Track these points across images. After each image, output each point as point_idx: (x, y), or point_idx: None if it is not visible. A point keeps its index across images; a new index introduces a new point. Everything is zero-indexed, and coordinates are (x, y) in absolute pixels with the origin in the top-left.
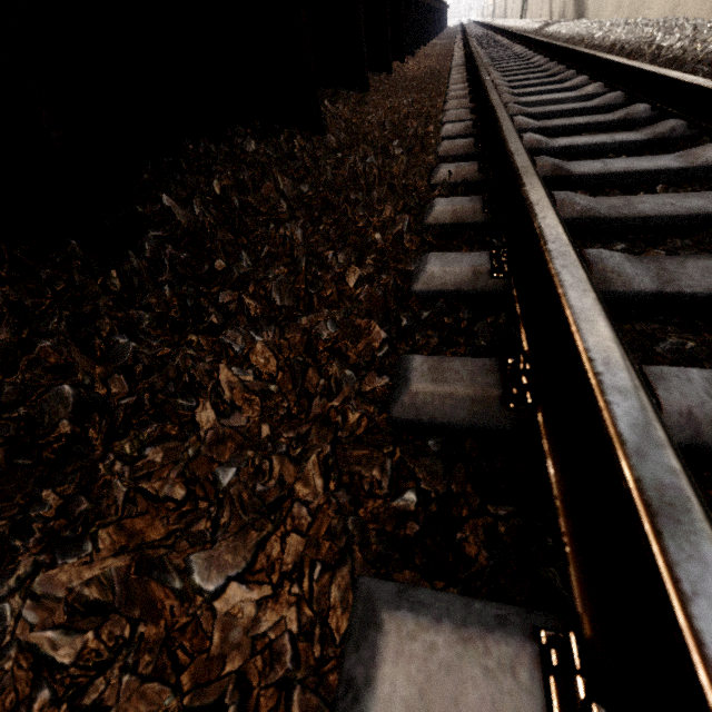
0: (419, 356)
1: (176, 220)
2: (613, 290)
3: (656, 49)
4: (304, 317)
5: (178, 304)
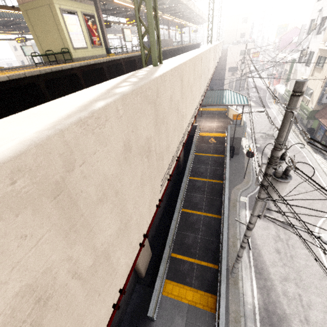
0: None
1: None
2: None
3: None
4: None
5: None
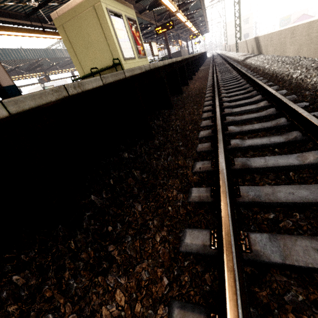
0: (176, 309)
1: (96, 204)
2: (262, 260)
3: (290, 79)
4: (137, 265)
5: (93, 256)
